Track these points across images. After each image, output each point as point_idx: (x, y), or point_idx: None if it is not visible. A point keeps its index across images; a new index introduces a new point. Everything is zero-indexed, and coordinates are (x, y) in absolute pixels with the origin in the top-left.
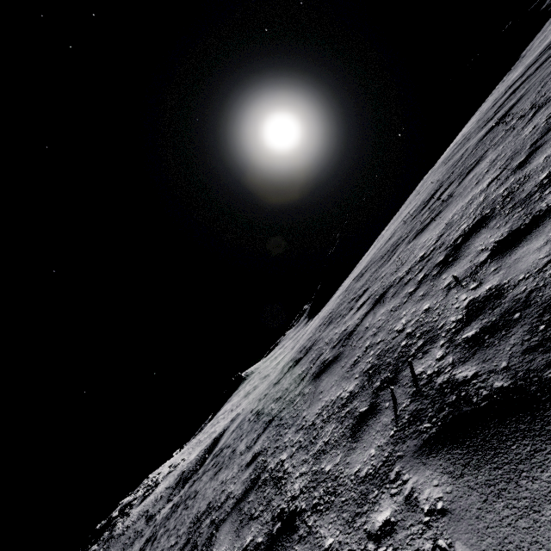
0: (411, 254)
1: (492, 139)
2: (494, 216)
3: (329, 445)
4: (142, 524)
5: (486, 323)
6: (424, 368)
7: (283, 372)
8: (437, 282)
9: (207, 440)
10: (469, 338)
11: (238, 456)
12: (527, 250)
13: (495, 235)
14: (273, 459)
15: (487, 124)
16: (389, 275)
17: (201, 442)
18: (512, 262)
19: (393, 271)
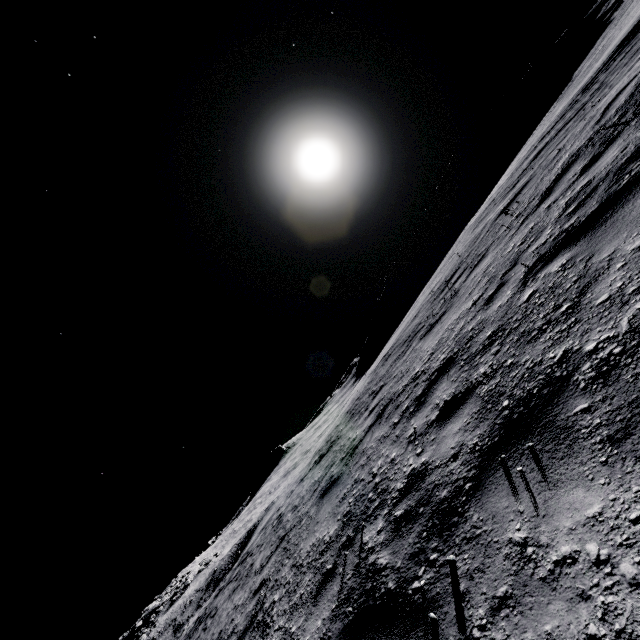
0: (414, 361)
1: (499, 227)
2: (456, 362)
3: (301, 600)
4: (169, 636)
5: (408, 506)
6: (369, 537)
7: (310, 465)
8: (407, 426)
9: (241, 530)
10: (397, 519)
11: (252, 575)
12: (450, 430)
13: (447, 391)
14: (270, 596)
15: (509, 193)
16: (397, 379)
17: (236, 533)
18: (441, 438)
19: (399, 376)
